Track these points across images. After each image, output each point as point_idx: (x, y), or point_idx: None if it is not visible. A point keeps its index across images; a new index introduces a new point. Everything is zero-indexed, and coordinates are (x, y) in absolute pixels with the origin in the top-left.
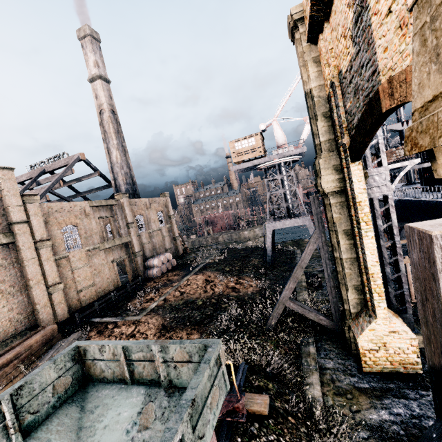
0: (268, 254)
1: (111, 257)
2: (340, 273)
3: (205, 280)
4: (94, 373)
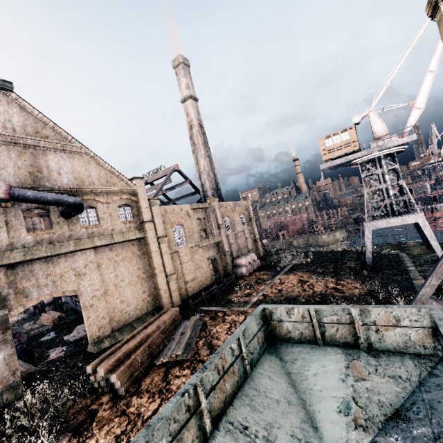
0: (368, 256)
1: (207, 255)
2: None
3: (299, 280)
4: (280, 334)
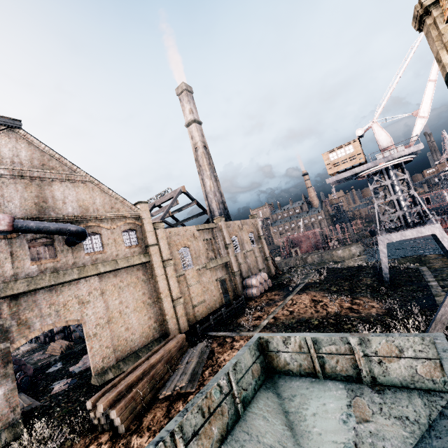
0: (385, 271)
1: (215, 276)
2: None
3: (312, 300)
4: (278, 366)
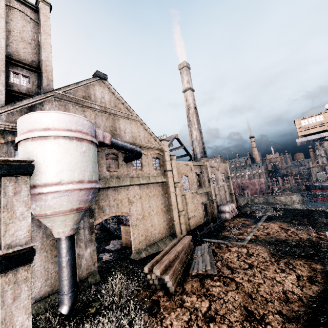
0: None
1: (201, 200)
2: None
3: (280, 227)
4: None
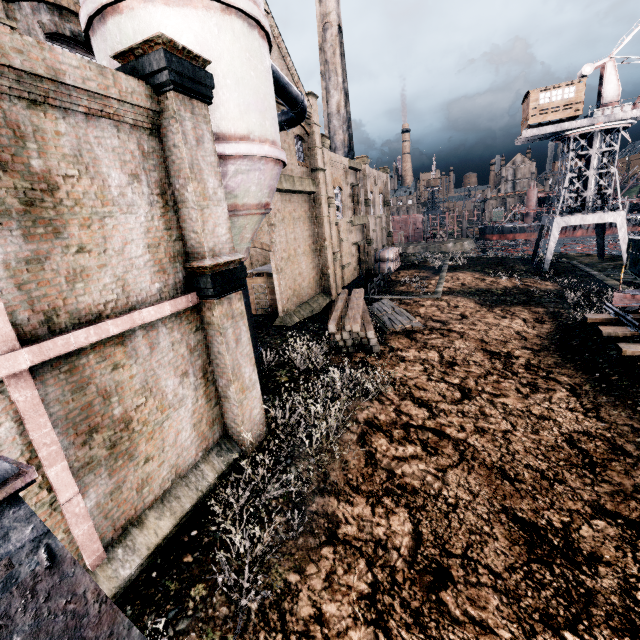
0: (548, 258)
1: (355, 239)
2: None
3: (474, 277)
4: None
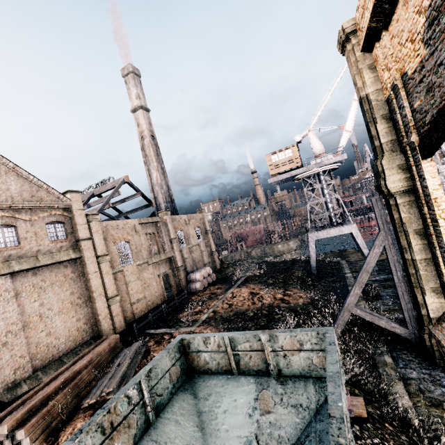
0: (313, 265)
1: (158, 272)
2: (413, 275)
3: (250, 293)
4: (198, 365)
